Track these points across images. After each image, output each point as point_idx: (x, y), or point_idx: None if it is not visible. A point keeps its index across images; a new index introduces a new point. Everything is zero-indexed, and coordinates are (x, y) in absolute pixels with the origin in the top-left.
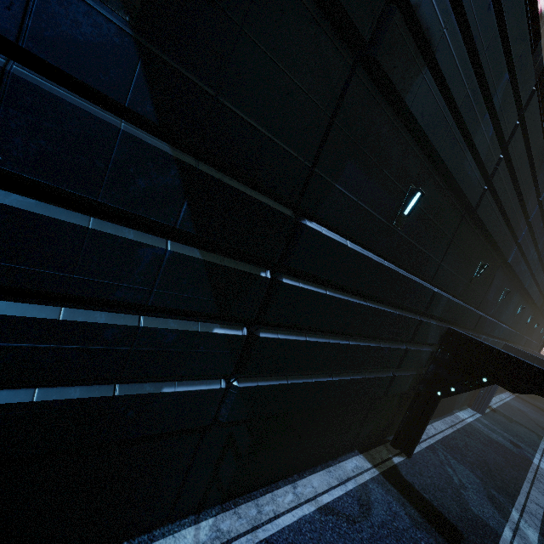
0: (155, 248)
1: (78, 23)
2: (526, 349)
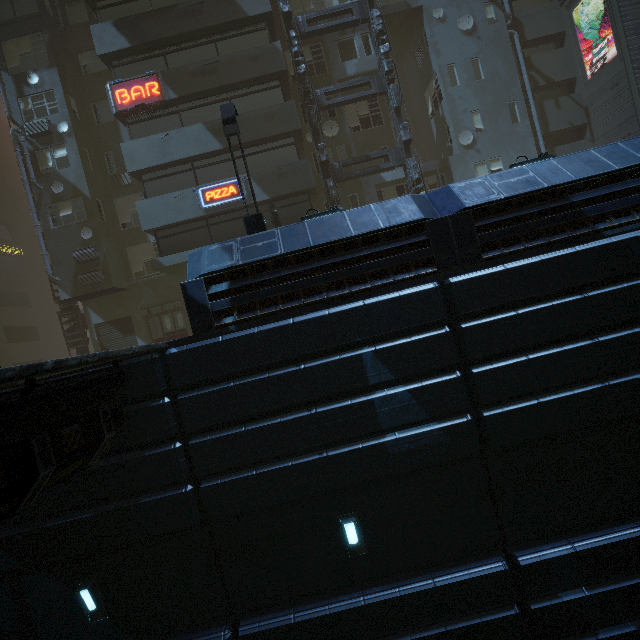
0: None
1: (95, 632)
2: None
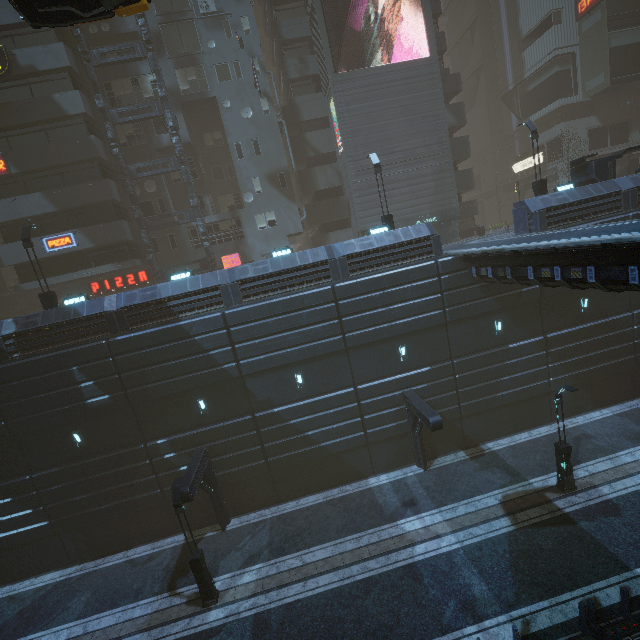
0: (1, 503)
1: None
2: (593, 340)
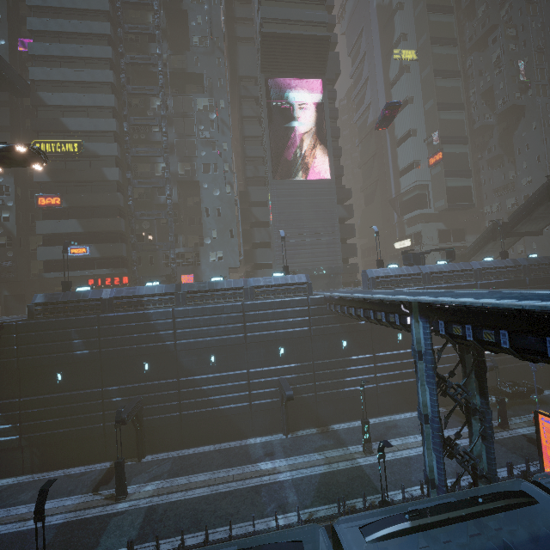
0: None
1: None
2: (405, 361)
